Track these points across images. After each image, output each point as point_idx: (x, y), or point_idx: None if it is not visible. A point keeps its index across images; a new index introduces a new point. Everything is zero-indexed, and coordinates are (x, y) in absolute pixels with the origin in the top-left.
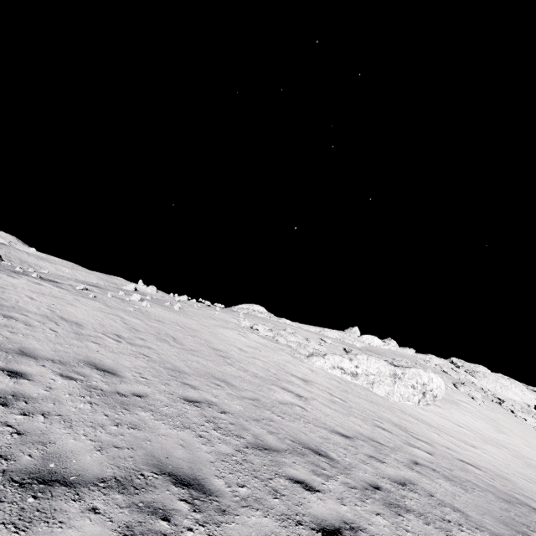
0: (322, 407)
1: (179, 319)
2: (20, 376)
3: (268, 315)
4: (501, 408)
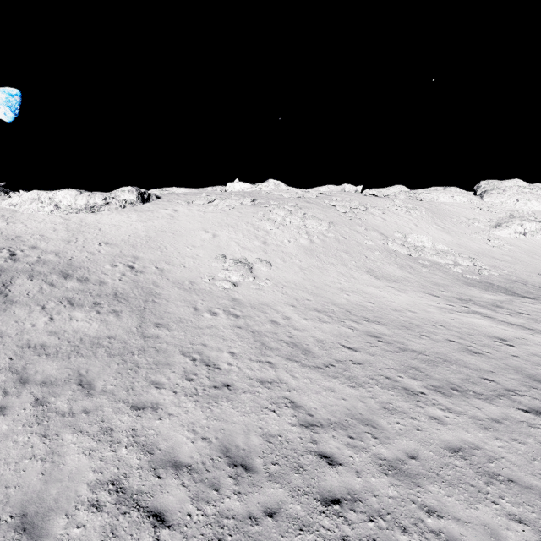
0: None
1: None
2: None
3: None
4: (256, 210)
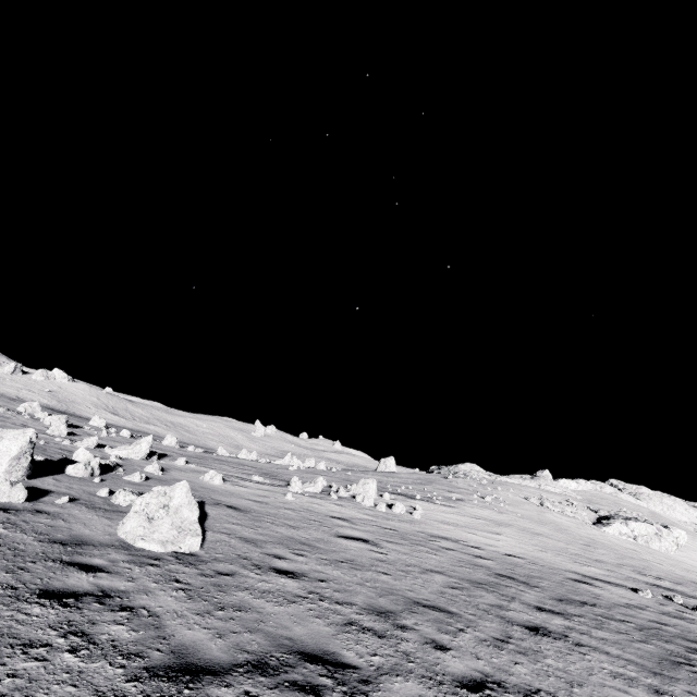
0: (673, 568)
1: (529, 513)
2: (661, 577)
3: (487, 473)
4: None
